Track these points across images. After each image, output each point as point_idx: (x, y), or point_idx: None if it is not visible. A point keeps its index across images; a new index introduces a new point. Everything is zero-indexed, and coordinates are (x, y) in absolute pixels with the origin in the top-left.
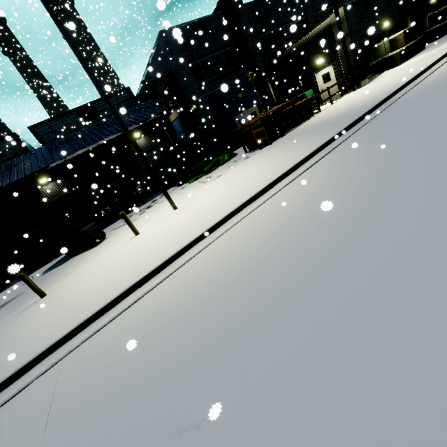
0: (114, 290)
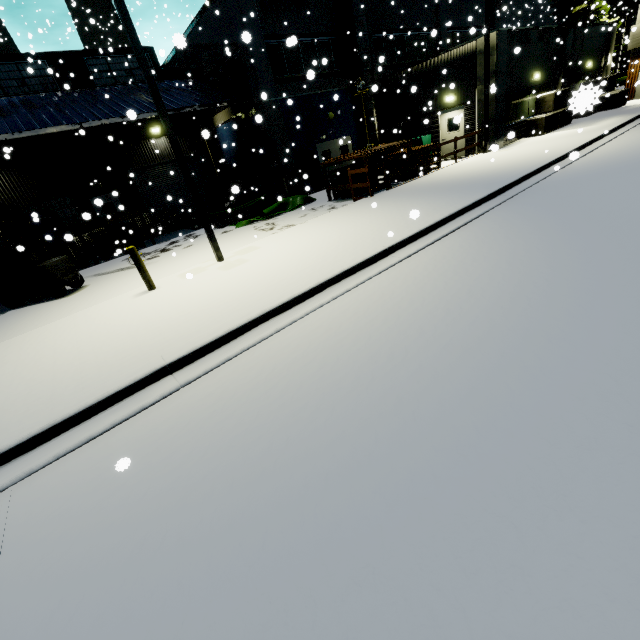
0: (123, 374)
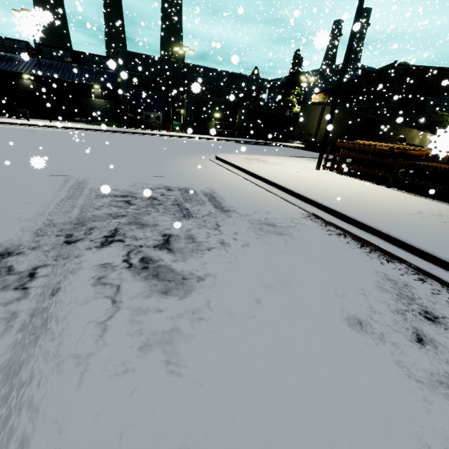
0: None
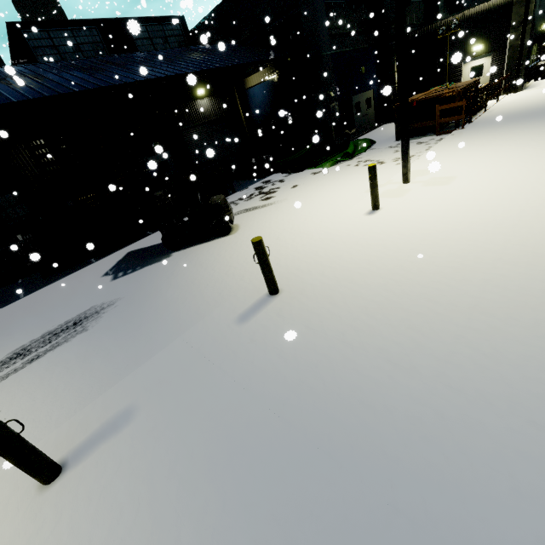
0: None
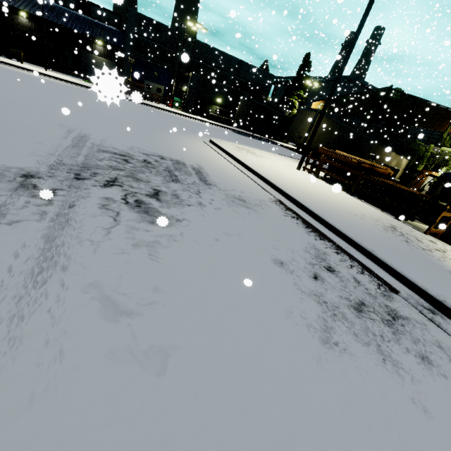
0: None
